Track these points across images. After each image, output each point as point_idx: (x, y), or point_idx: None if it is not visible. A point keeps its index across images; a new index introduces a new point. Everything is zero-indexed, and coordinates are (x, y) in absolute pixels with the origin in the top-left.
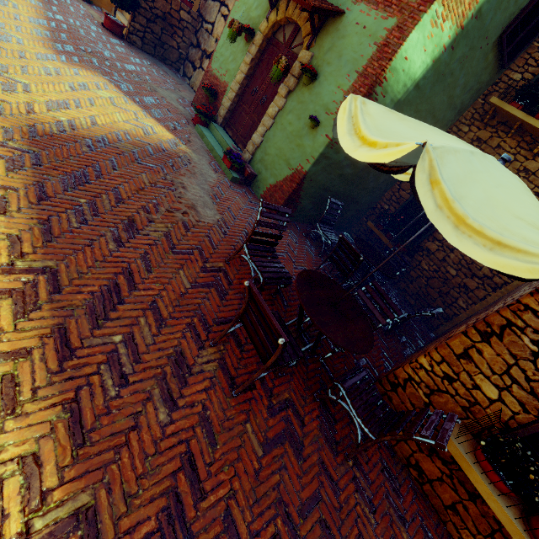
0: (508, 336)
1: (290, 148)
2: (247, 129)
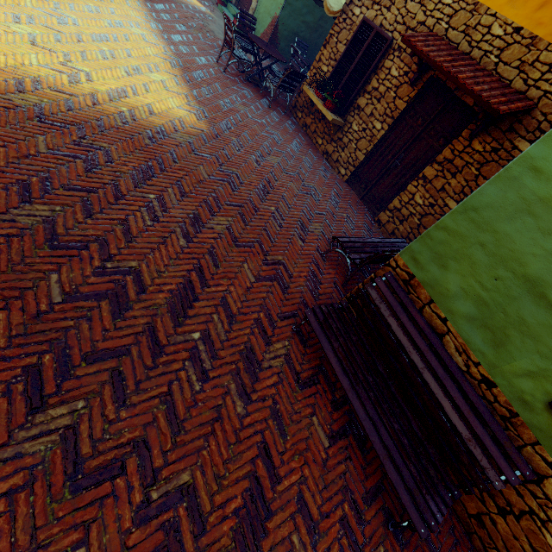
0: (330, 41)
1: (270, 4)
2: (249, 2)
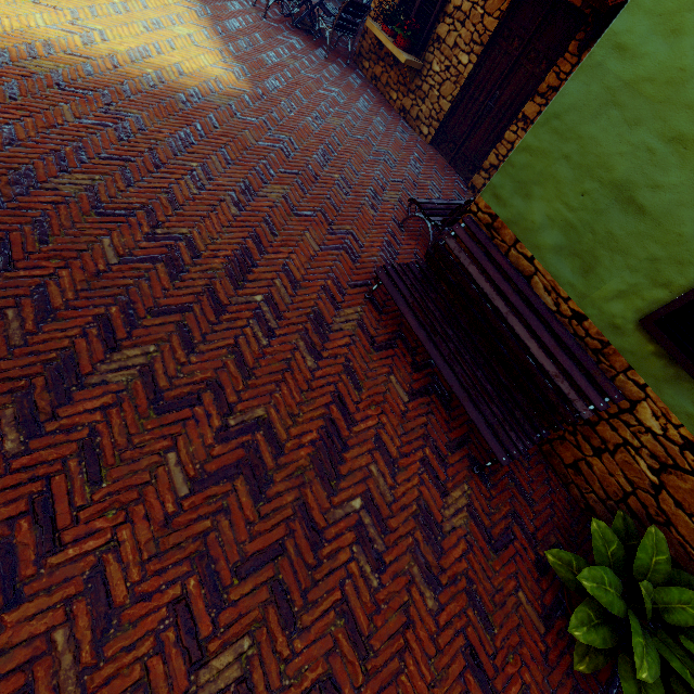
0: None
1: None
2: None
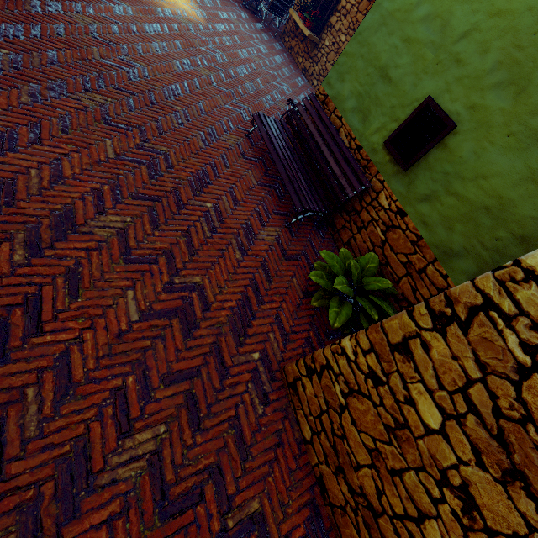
0: None
1: None
2: None
